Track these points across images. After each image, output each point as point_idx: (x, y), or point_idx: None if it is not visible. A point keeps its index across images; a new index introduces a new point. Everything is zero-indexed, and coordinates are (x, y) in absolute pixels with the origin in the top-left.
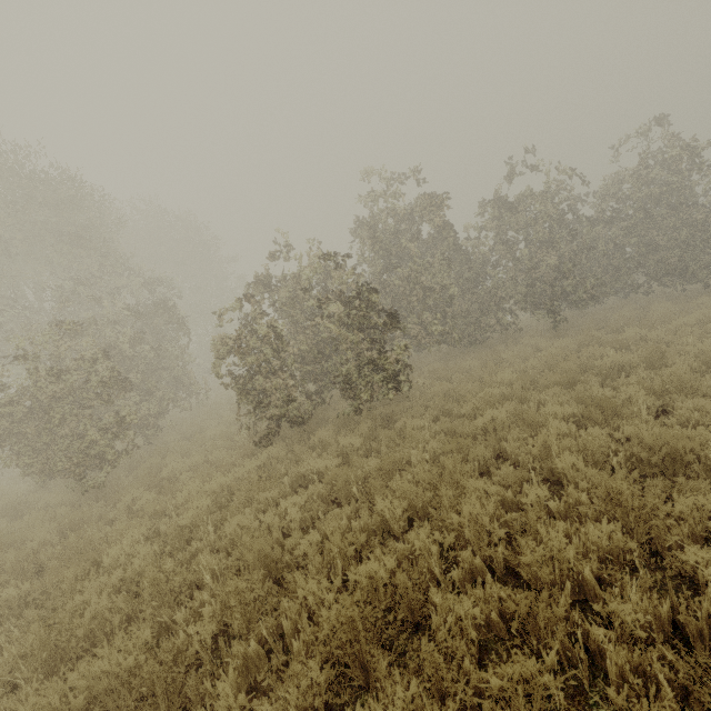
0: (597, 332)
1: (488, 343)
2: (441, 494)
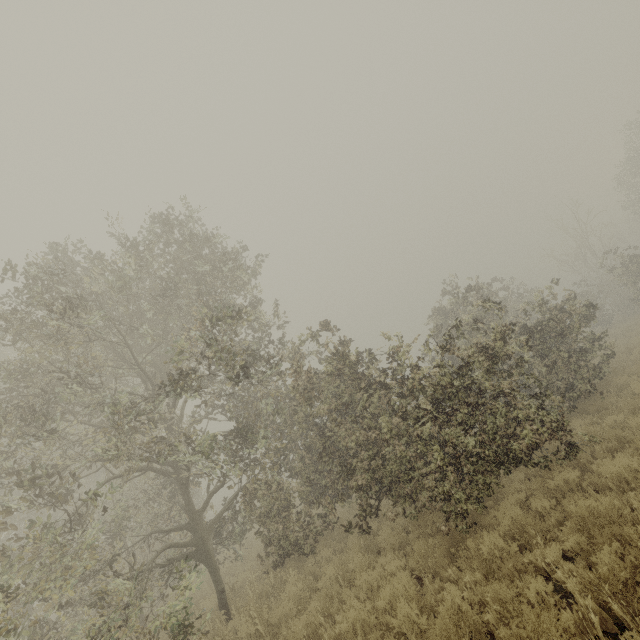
0: None
1: None
2: None
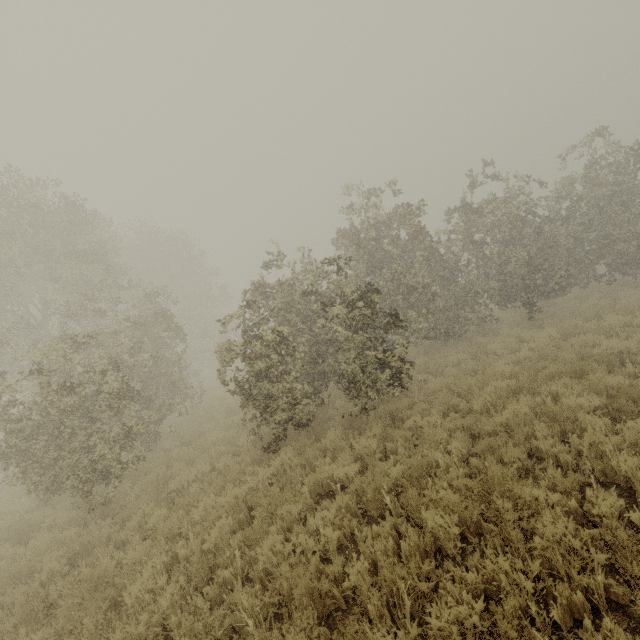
0: (577, 321)
1: (466, 336)
2: (500, 508)
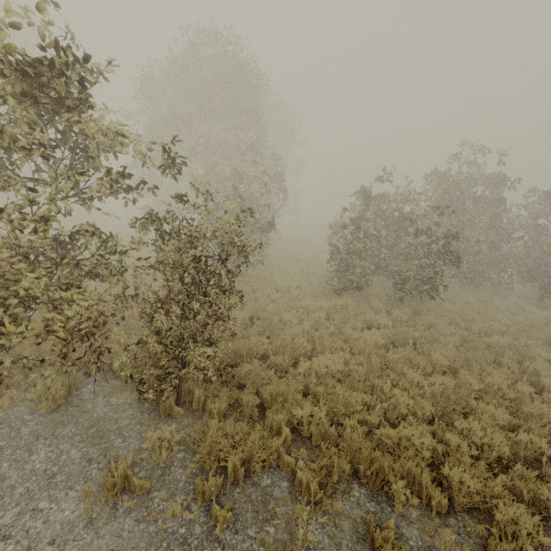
0: None
1: (480, 288)
2: (473, 366)
